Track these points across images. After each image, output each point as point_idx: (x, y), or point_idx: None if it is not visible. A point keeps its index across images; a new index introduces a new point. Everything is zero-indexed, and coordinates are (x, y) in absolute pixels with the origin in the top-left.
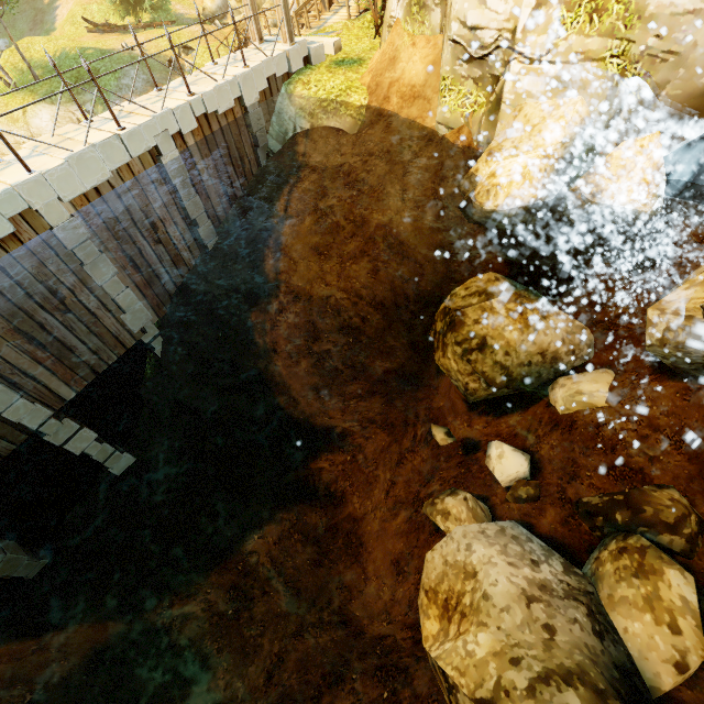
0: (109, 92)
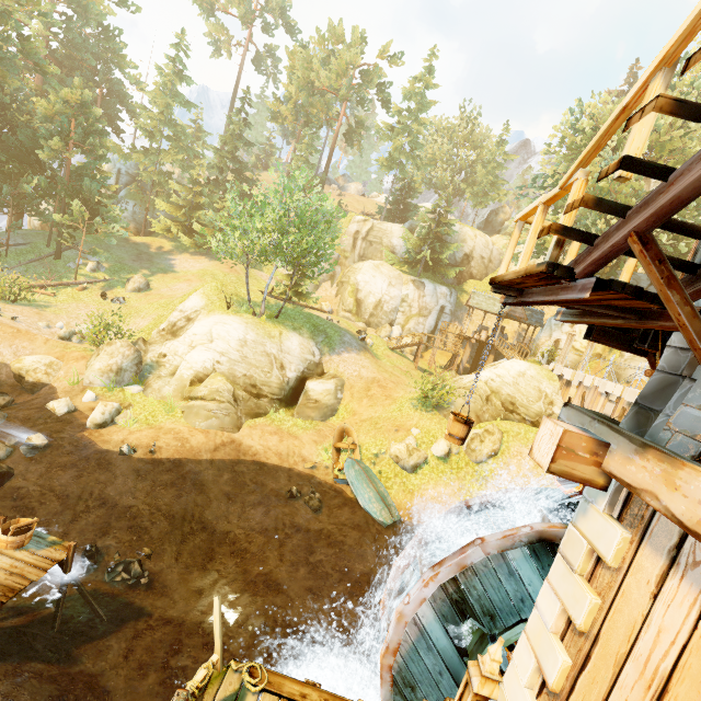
0: (335, 341)
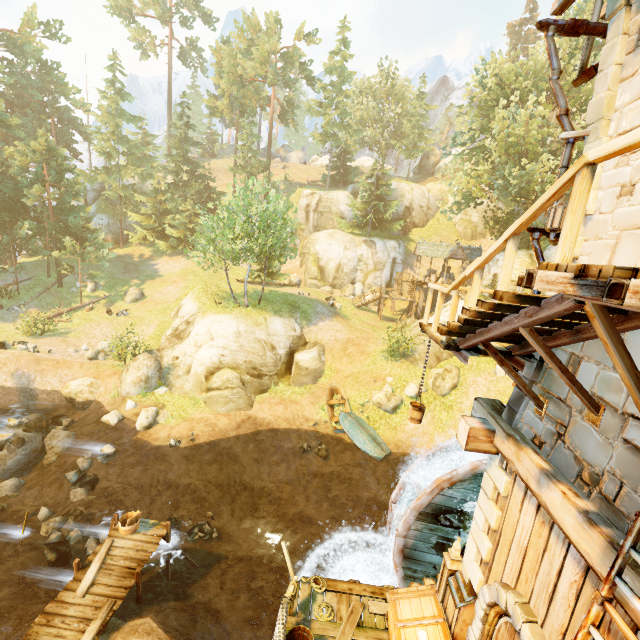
0: (310, 314)
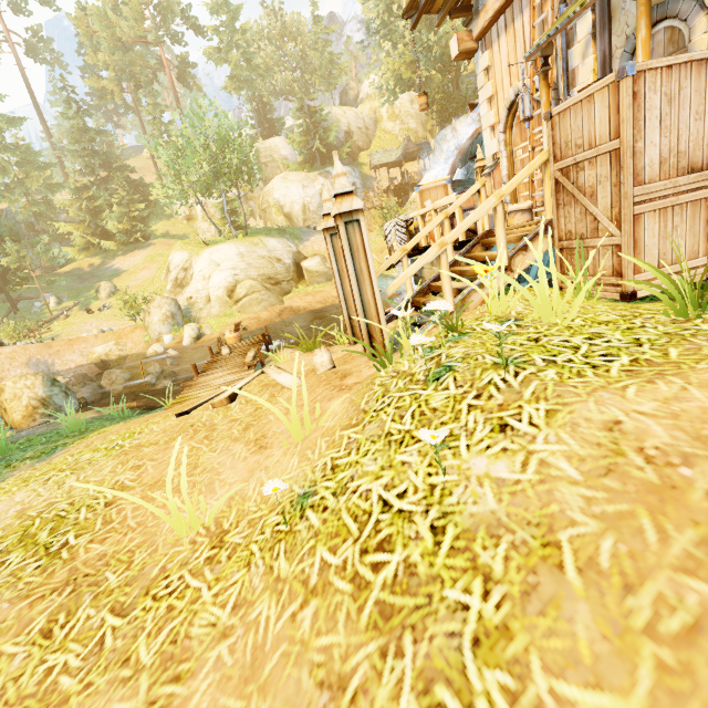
0: (298, 234)
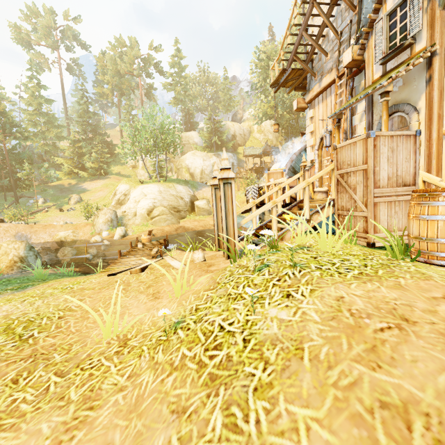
0: (196, 185)
